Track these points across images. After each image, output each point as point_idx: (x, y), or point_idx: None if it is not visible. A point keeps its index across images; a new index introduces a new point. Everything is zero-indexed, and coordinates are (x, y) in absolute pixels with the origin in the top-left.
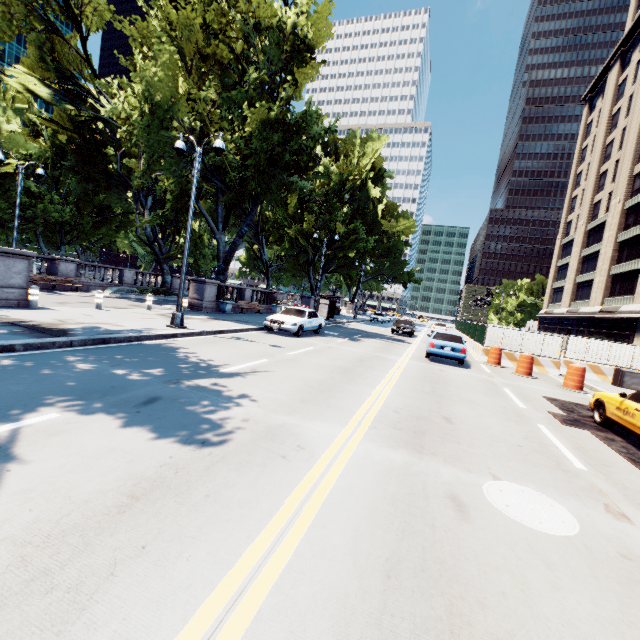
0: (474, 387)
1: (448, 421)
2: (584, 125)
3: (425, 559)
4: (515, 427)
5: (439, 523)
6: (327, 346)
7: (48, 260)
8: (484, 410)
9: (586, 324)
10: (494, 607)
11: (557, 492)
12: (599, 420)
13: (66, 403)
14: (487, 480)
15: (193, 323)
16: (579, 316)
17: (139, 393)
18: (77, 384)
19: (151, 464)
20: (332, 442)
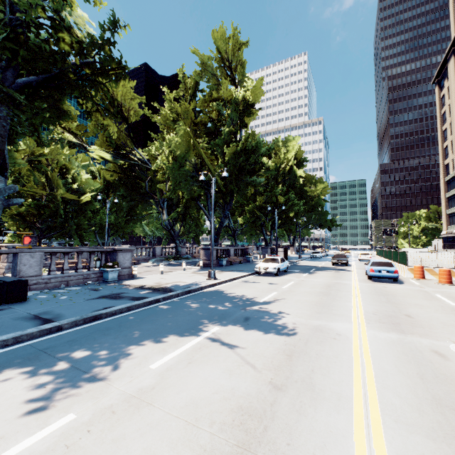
0: (414, 295)
1: (409, 317)
2: (438, 99)
3: (435, 373)
4: (454, 317)
5: (434, 361)
6: (300, 280)
7: None
8: (429, 309)
9: None
10: None
11: None
12: None
13: (214, 323)
14: (450, 344)
15: (216, 275)
16: None
17: (237, 316)
18: (206, 314)
19: (280, 344)
20: (352, 331)
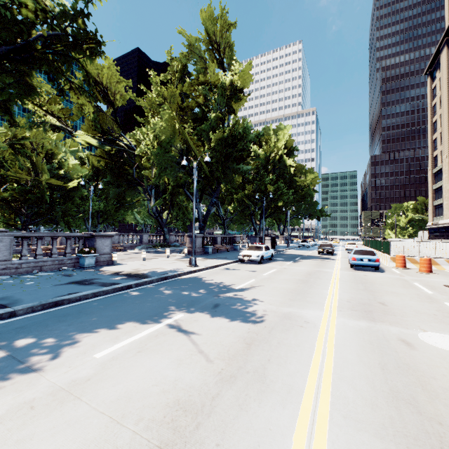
0: (392, 284)
1: (383, 304)
2: (430, 90)
3: (398, 363)
4: (429, 305)
5: (399, 350)
6: (282, 267)
7: None
8: (404, 297)
9: None
10: (440, 379)
11: None
12: None
13: (181, 309)
14: (419, 332)
15: (198, 262)
16: None
17: (207, 302)
18: (176, 301)
19: (243, 332)
20: (321, 319)
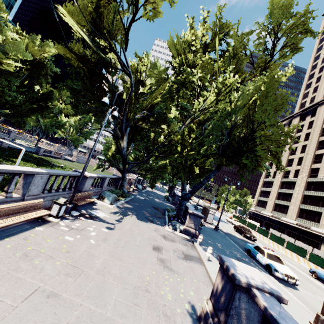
0: None
1: None
2: None
3: None
4: None
5: None
6: None
7: None
8: None
9: (286, 226)
10: None
11: None
12: None
13: None
14: None
15: None
16: (282, 221)
17: None
18: None
19: None
20: None
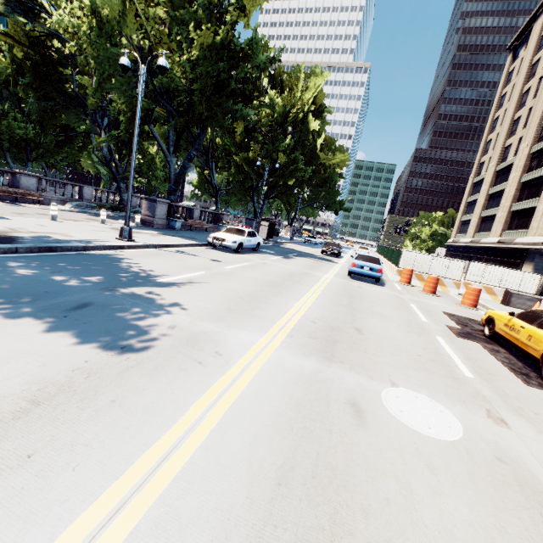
0: (386, 302)
1: (359, 332)
2: (506, 73)
3: (318, 465)
4: (417, 338)
5: (336, 428)
6: (262, 262)
7: (9, 173)
8: (392, 323)
9: (485, 252)
10: (377, 515)
11: (447, 398)
12: (488, 334)
13: None
14: (386, 387)
15: (142, 237)
16: (480, 245)
17: (72, 299)
18: (11, 288)
19: (63, 368)
20: (249, 349)
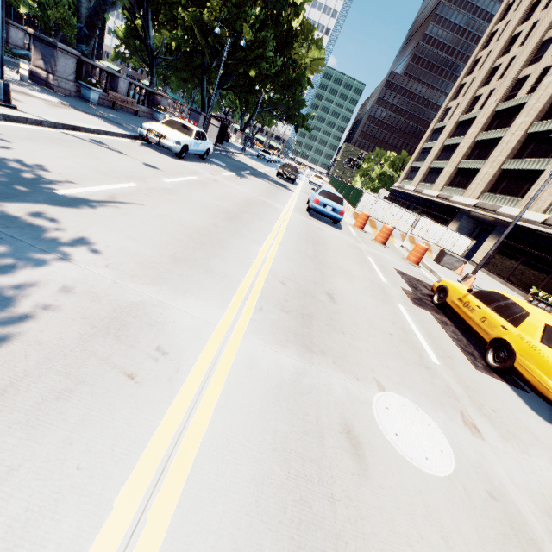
0: (347, 253)
1: (332, 299)
2: (506, 4)
3: None
4: (384, 308)
5: (339, 490)
6: (213, 179)
7: None
8: (358, 284)
9: (423, 204)
10: None
11: (428, 401)
12: (437, 302)
13: None
14: (374, 392)
15: (31, 104)
16: (421, 196)
17: None
18: None
19: None
20: (209, 338)
